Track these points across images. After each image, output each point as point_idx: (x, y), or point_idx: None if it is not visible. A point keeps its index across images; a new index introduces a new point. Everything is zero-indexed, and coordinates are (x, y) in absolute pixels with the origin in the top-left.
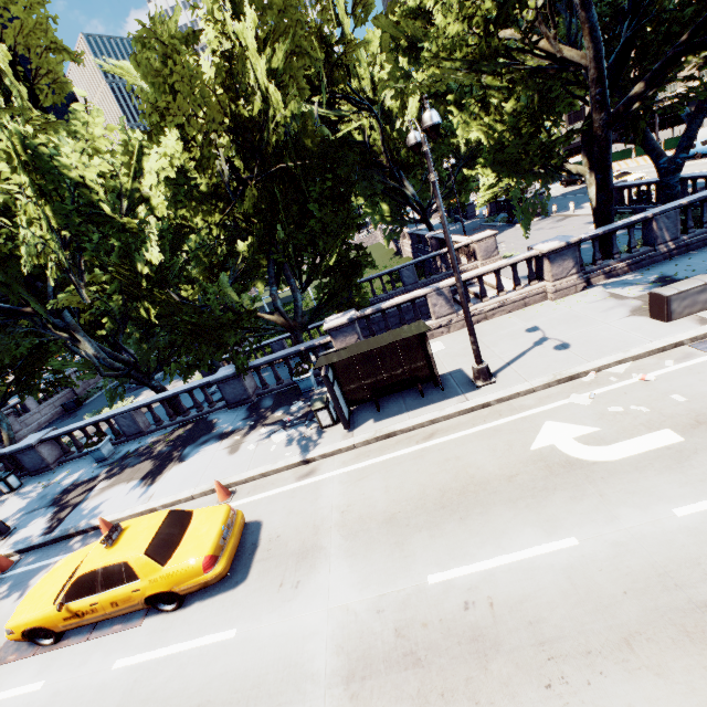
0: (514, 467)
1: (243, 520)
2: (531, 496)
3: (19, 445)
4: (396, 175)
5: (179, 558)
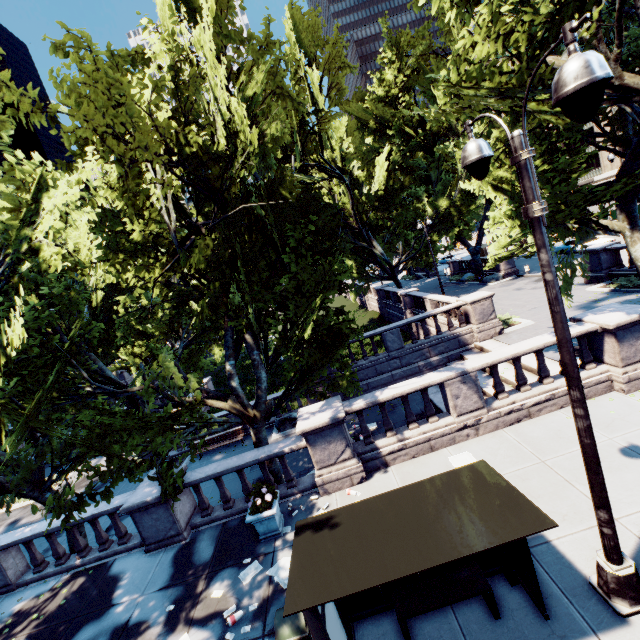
0: None
1: None
2: None
3: None
4: (364, 235)
5: None
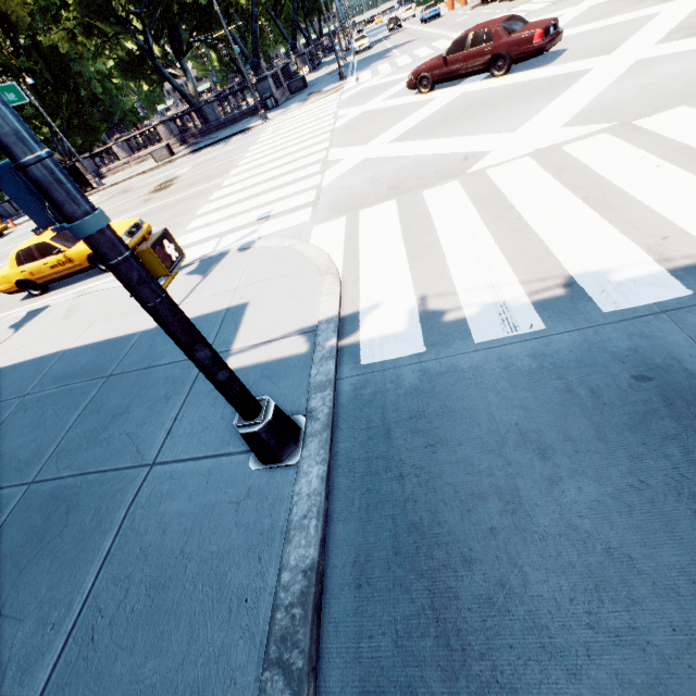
0: None
1: (7, 227)
2: None
3: None
4: None
5: None
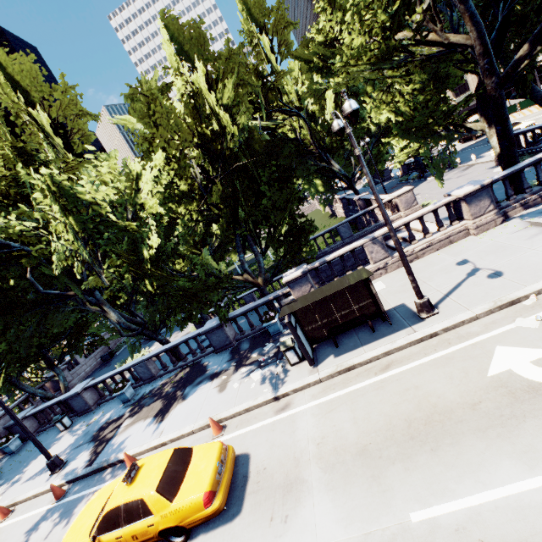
0: (475, 395)
1: (234, 455)
2: (501, 425)
3: (70, 393)
4: (323, 157)
5: (183, 494)
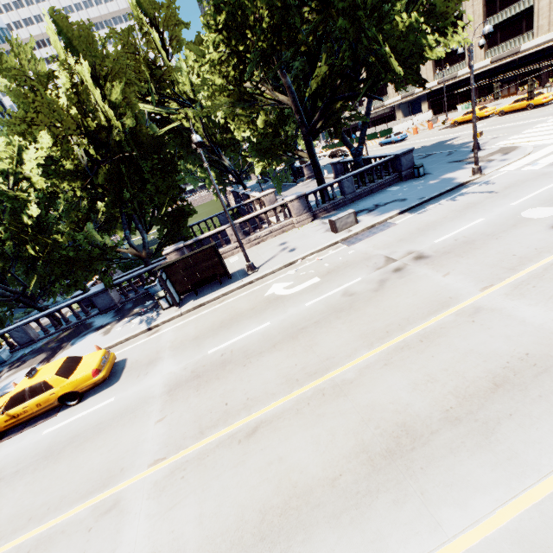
0: (255, 305)
1: (115, 356)
2: (259, 313)
3: None
4: (216, 151)
5: (77, 374)
